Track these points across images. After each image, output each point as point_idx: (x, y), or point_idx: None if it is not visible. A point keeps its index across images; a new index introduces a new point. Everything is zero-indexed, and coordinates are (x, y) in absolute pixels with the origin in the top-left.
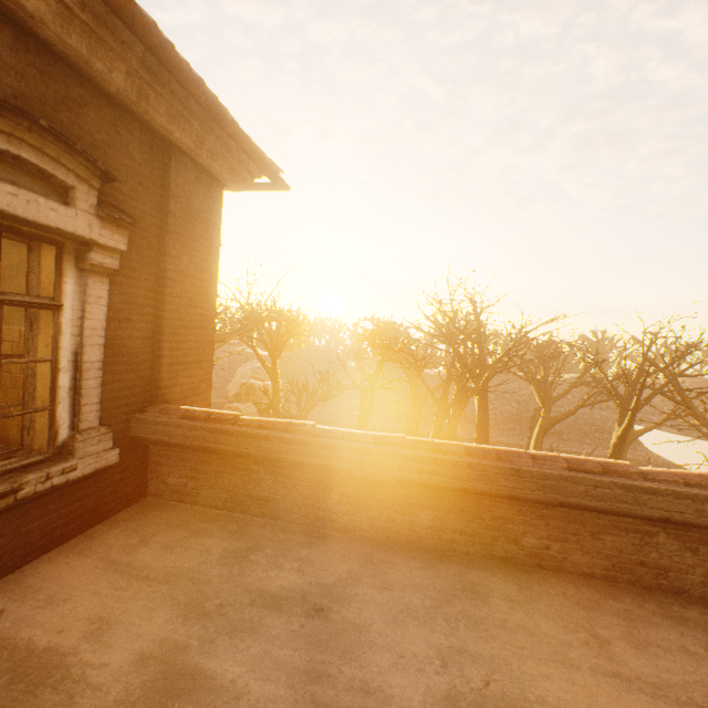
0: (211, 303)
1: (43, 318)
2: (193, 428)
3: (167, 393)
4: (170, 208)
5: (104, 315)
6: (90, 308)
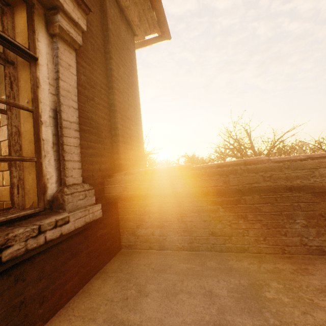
0: (138, 108)
1: (21, 78)
2: (158, 178)
3: (124, 164)
4: (109, 26)
5: (74, 83)
6: (62, 70)
